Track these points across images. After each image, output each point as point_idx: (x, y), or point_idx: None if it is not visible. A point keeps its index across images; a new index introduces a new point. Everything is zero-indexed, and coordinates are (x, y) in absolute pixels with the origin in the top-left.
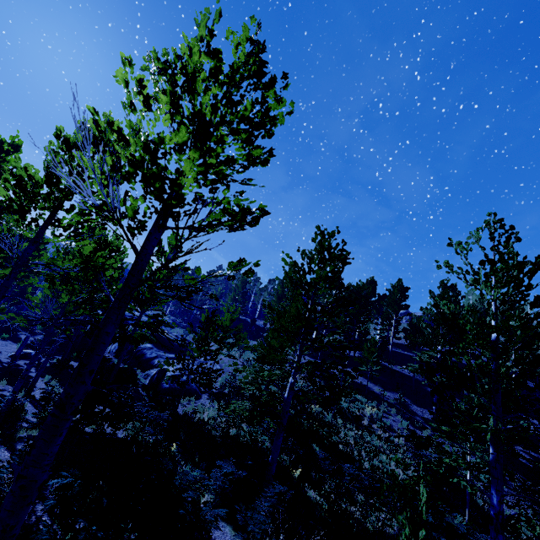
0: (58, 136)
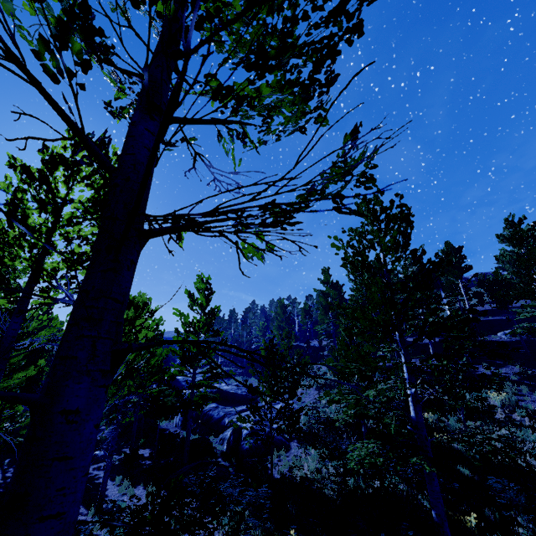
0: (13, 165)
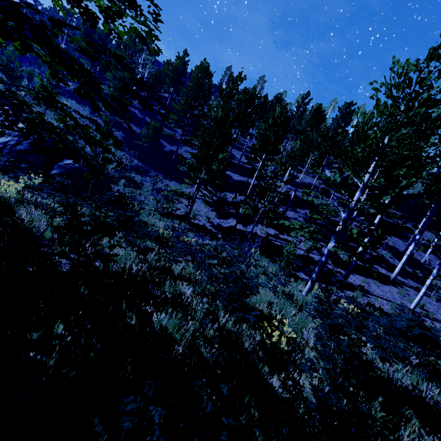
0: None
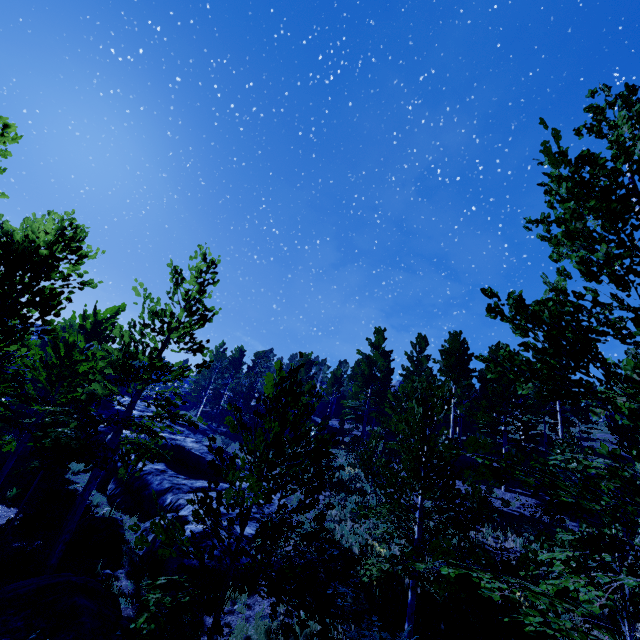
0: None
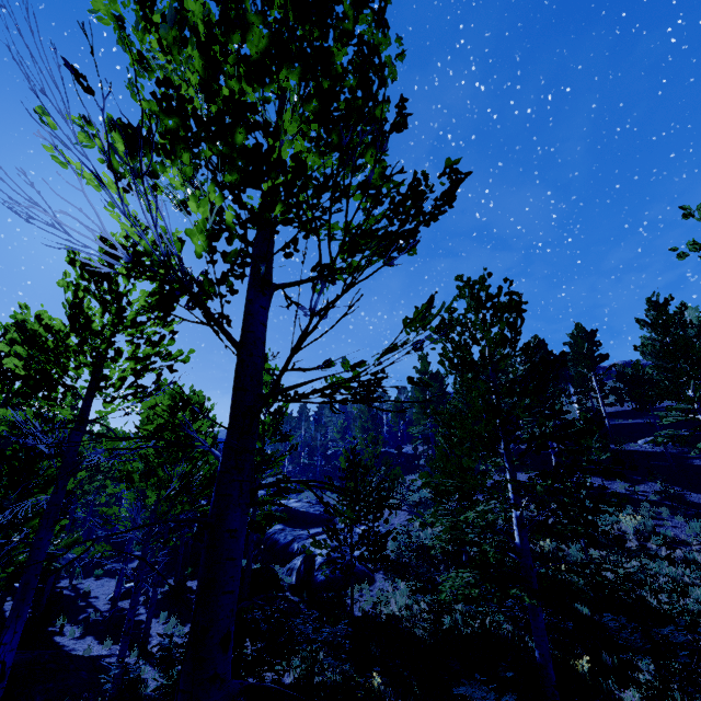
0: (73, 261)
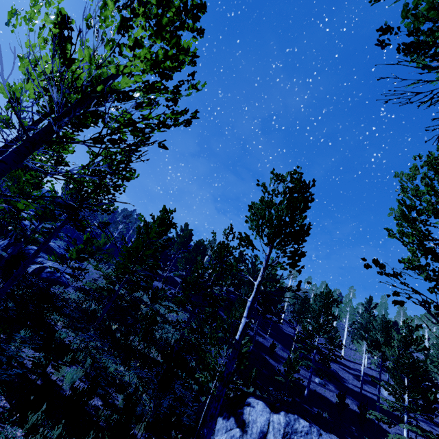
0: None
